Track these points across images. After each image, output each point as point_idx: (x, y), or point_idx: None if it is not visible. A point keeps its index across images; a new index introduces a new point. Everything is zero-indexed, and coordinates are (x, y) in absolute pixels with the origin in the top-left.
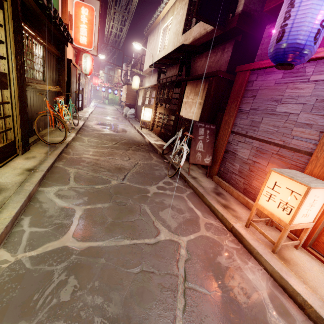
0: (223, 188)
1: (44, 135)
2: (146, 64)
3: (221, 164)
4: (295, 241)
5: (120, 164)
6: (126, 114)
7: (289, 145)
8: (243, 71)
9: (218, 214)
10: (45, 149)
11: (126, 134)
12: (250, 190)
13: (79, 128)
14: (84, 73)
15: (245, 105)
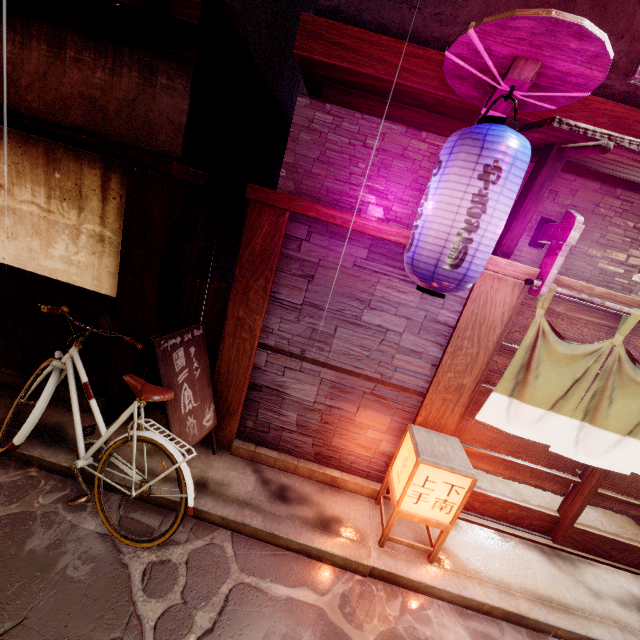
0: (270, 464)
1: None
2: None
3: (247, 415)
4: None
5: None
6: None
7: (391, 381)
8: (272, 206)
9: (335, 560)
10: None
11: None
12: (330, 453)
13: None
14: None
15: (288, 291)
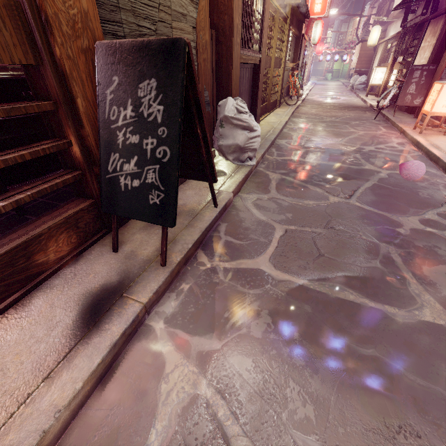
0: (422, 121)
1: (283, 102)
2: (396, 2)
3: None
4: (442, 129)
5: (335, 115)
6: (353, 85)
7: None
8: None
9: (398, 128)
10: (287, 107)
11: (346, 102)
12: None
13: (303, 99)
14: (312, 43)
15: None
